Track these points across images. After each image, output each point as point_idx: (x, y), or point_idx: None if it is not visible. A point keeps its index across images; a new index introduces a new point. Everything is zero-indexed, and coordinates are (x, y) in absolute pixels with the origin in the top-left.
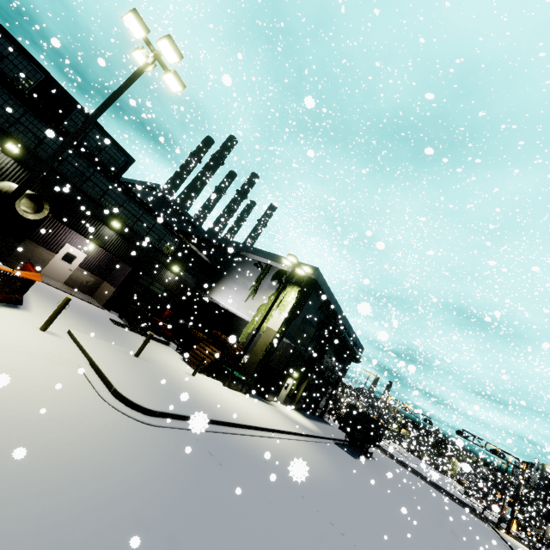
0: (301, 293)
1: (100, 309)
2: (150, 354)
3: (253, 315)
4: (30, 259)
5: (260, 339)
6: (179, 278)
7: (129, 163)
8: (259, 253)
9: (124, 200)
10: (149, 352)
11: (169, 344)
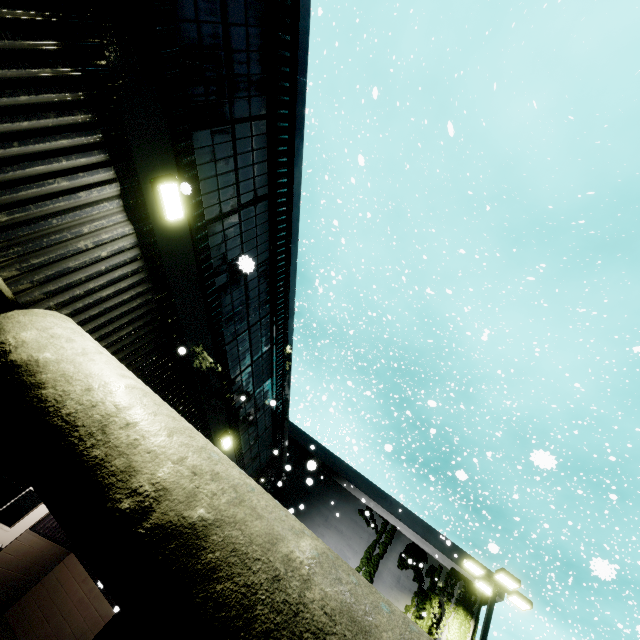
0: (474, 631)
1: None
2: None
3: None
4: None
5: None
6: None
7: None
8: (381, 499)
9: (263, 380)
10: None
11: None
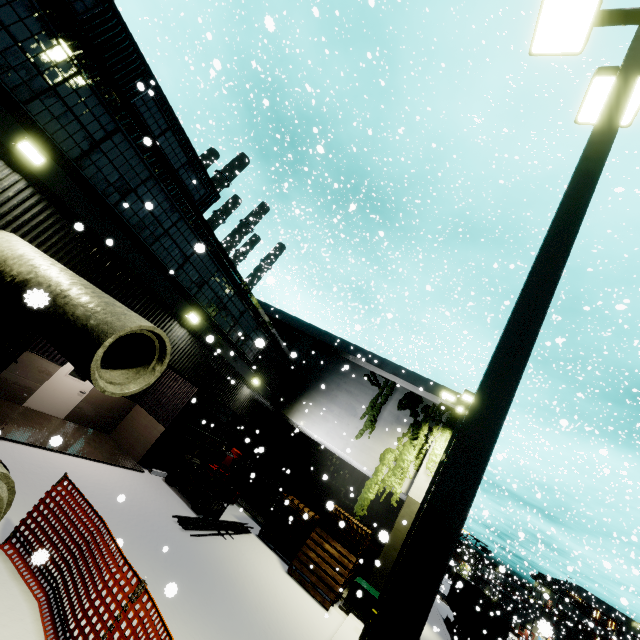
0: None
1: (140, 479)
2: (283, 624)
3: (373, 467)
4: (5, 381)
5: (399, 519)
6: (254, 393)
7: (210, 200)
8: (378, 363)
9: (211, 273)
10: (276, 615)
11: (251, 528)
